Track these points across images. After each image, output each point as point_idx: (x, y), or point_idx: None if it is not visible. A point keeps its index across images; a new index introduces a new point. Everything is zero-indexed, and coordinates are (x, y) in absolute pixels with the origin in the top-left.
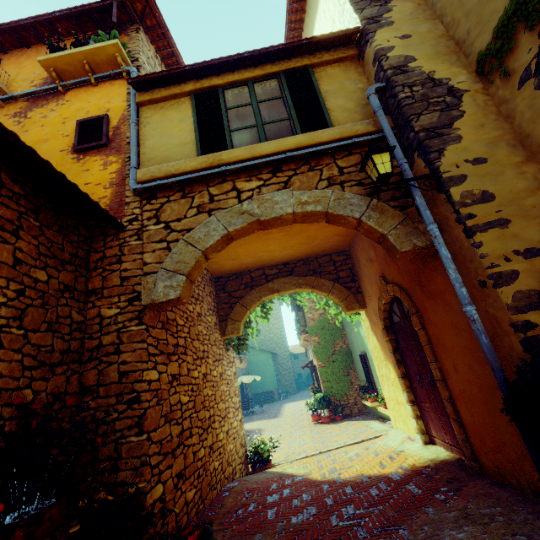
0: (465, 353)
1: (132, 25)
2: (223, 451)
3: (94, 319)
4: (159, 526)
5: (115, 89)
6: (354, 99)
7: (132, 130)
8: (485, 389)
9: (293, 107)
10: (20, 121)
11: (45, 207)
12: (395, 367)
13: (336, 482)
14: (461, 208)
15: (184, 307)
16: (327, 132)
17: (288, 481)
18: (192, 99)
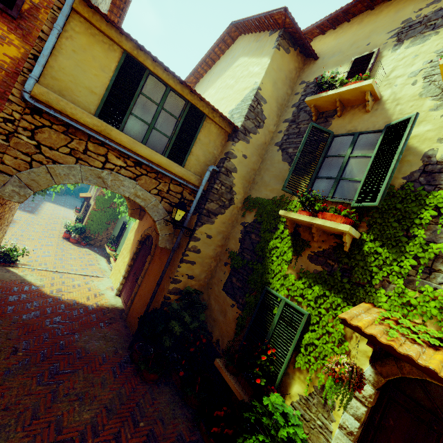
0: (151, 287)
1: None
2: None
3: None
4: None
5: None
6: (207, 157)
7: (53, 37)
8: (146, 301)
9: (176, 134)
10: None
11: None
12: (130, 259)
13: (58, 299)
14: (187, 251)
15: None
16: (179, 168)
17: (27, 288)
18: (123, 58)
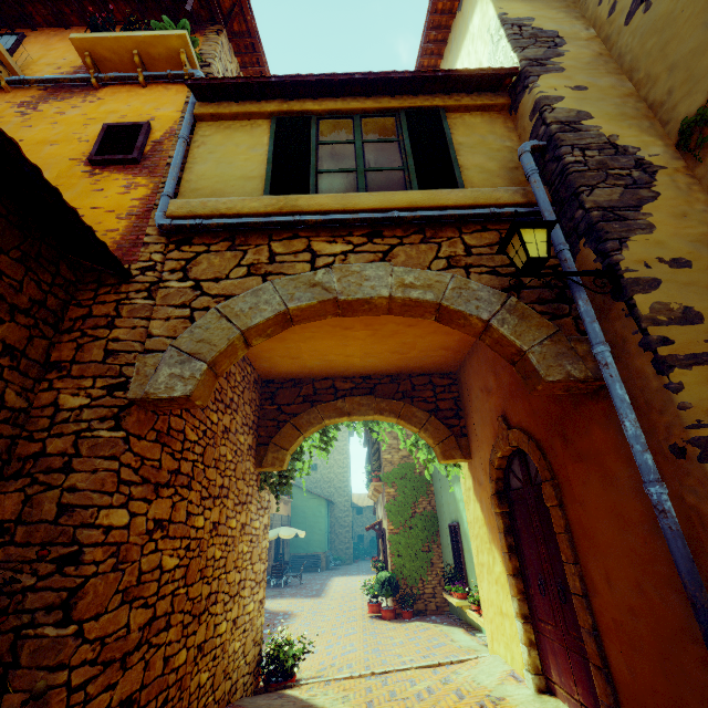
0: (631, 560)
1: (213, 25)
2: (220, 654)
3: (45, 408)
4: None
5: (169, 94)
6: (498, 159)
7: (179, 147)
8: (663, 630)
9: (411, 155)
10: (25, 113)
11: (6, 218)
12: (504, 556)
13: None
14: (651, 327)
15: (203, 414)
16: (456, 193)
17: None
18: (273, 124)
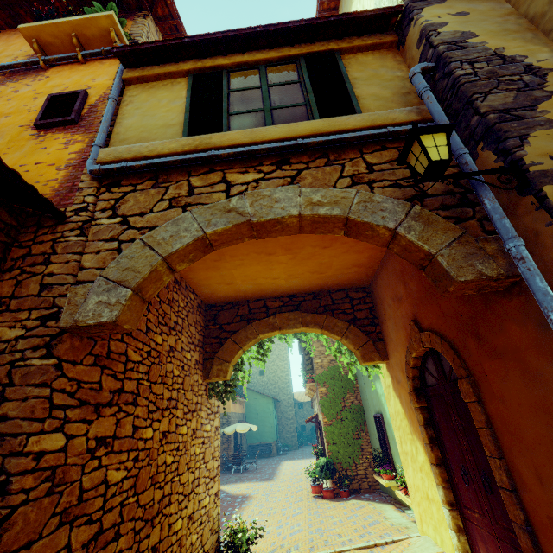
0: None
1: (141, 12)
2: (177, 549)
3: None
4: None
5: (104, 67)
6: (391, 87)
7: (108, 105)
8: None
9: (311, 91)
10: None
11: None
12: (426, 447)
13: None
14: None
15: (147, 337)
16: (354, 118)
17: None
18: (190, 80)
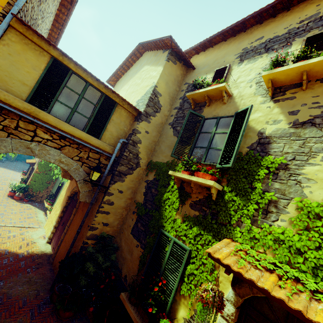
0: (74, 234)
1: None
2: None
3: None
4: None
5: None
6: (119, 132)
7: None
8: (69, 247)
9: (94, 116)
10: None
11: None
12: (60, 212)
13: None
14: (103, 204)
15: None
16: (96, 140)
17: None
18: (51, 61)
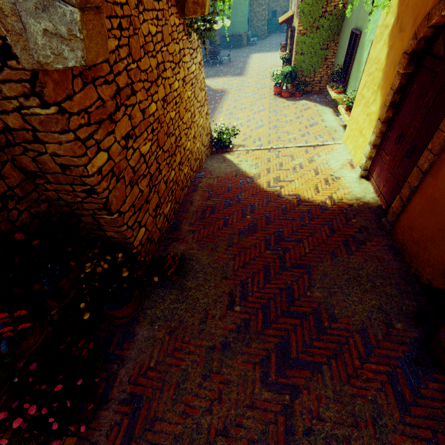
0: None
1: None
2: (191, 156)
3: None
4: (148, 246)
5: None
6: None
7: None
8: None
9: None
10: None
11: None
12: (383, 108)
13: (276, 197)
14: None
15: (108, 4)
16: None
17: (241, 183)
18: None
